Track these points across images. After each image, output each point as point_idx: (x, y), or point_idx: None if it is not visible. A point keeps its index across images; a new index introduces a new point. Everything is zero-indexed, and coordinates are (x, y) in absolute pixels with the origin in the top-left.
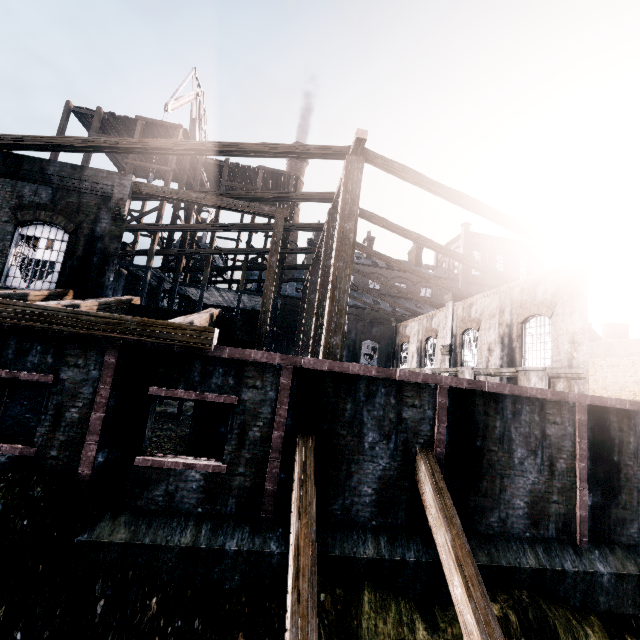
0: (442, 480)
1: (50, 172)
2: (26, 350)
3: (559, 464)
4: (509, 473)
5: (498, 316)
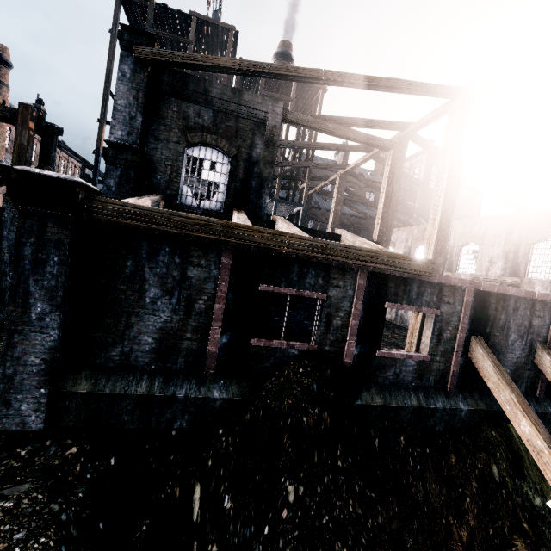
0: None
1: (213, 94)
2: (305, 274)
3: None
4: None
5: (505, 236)
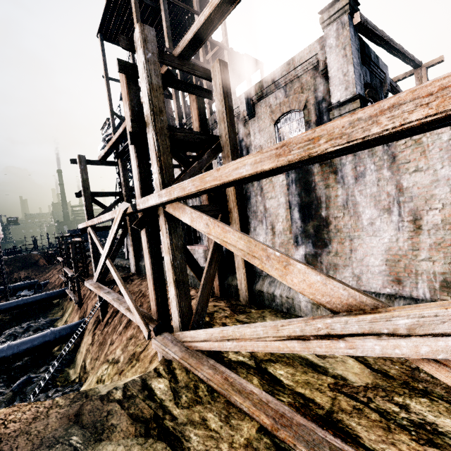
0: None
1: (372, 58)
2: None
3: None
4: None
5: None
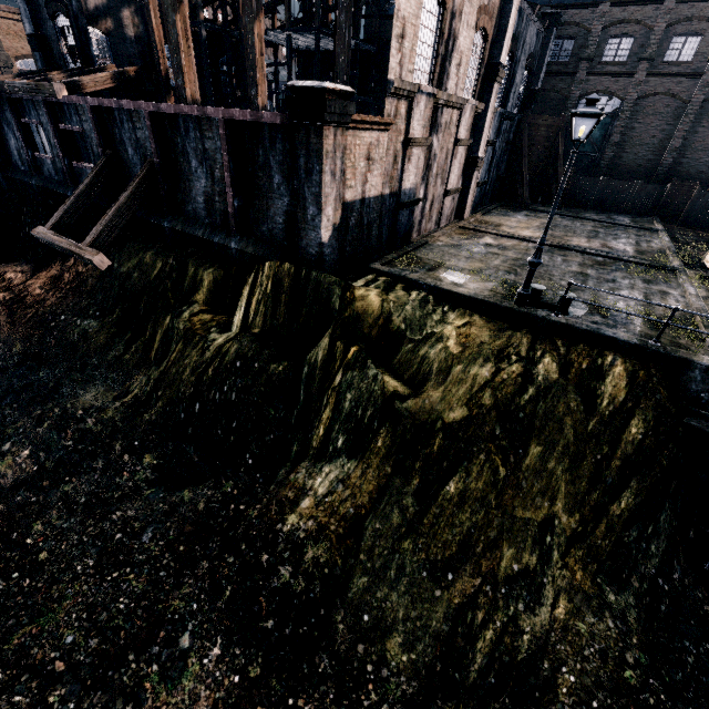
0: (141, 176)
1: None
2: (30, 109)
3: (216, 173)
4: (192, 179)
5: None
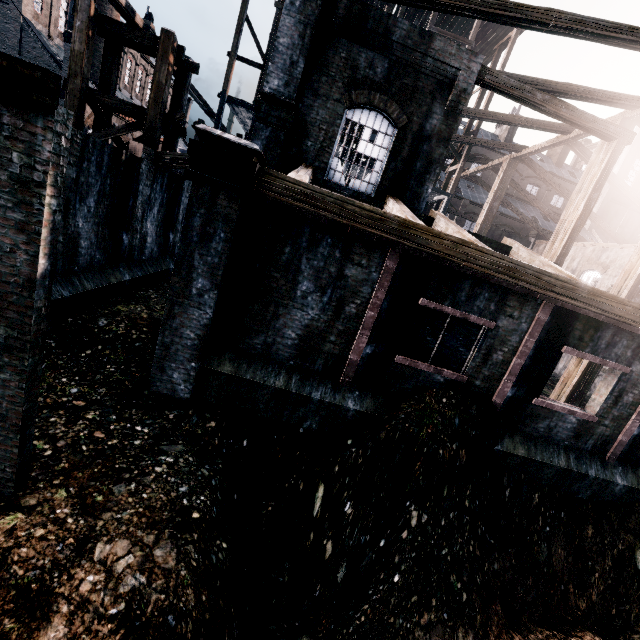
0: None
1: (395, 37)
2: (476, 295)
3: None
4: None
5: None
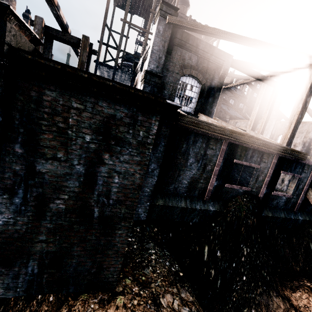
0: None
1: (200, 47)
2: (253, 156)
3: None
4: None
5: (305, 133)
